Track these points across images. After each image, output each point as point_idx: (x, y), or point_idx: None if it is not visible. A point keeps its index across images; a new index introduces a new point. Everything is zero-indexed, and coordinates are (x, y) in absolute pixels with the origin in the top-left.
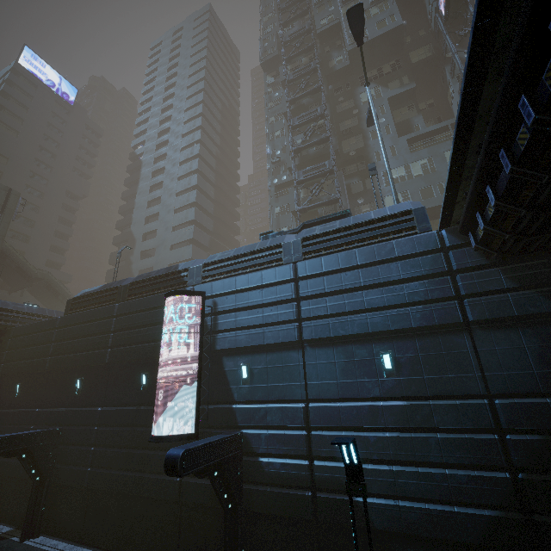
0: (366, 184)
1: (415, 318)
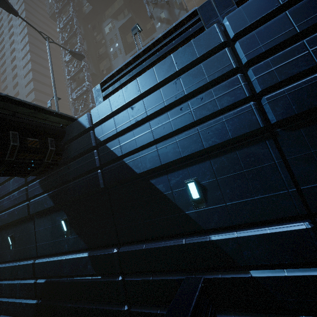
0: None
1: (15, 215)
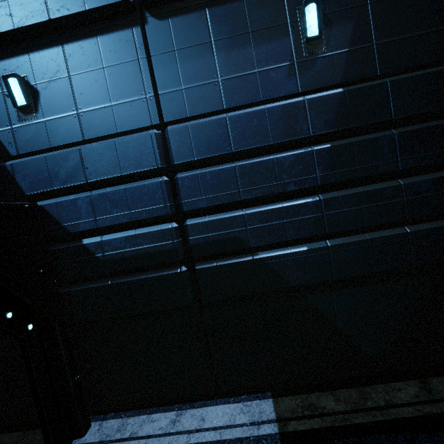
0: None
1: None
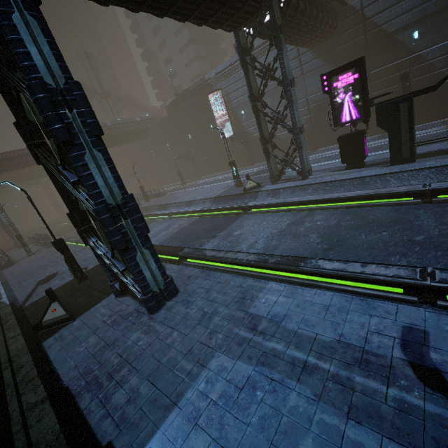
0: None
1: None
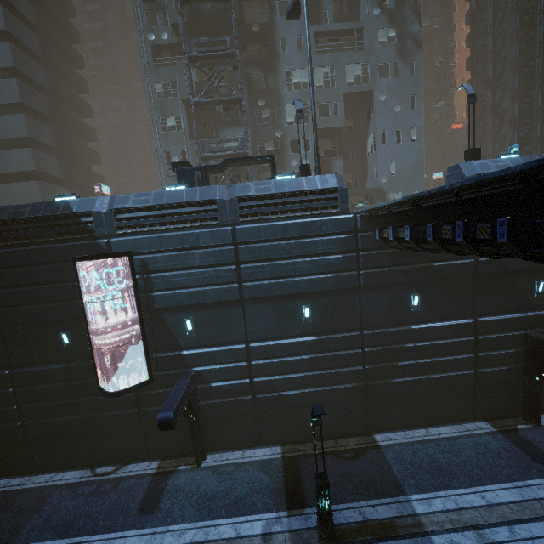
0: (268, 81)
1: (329, 284)
